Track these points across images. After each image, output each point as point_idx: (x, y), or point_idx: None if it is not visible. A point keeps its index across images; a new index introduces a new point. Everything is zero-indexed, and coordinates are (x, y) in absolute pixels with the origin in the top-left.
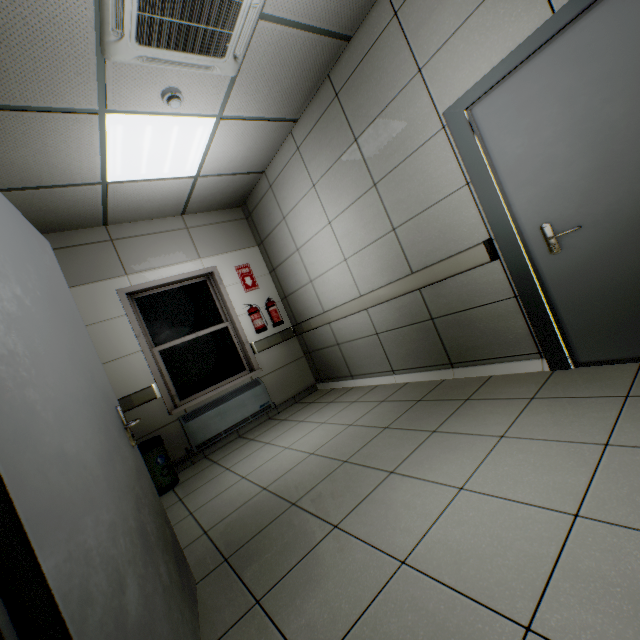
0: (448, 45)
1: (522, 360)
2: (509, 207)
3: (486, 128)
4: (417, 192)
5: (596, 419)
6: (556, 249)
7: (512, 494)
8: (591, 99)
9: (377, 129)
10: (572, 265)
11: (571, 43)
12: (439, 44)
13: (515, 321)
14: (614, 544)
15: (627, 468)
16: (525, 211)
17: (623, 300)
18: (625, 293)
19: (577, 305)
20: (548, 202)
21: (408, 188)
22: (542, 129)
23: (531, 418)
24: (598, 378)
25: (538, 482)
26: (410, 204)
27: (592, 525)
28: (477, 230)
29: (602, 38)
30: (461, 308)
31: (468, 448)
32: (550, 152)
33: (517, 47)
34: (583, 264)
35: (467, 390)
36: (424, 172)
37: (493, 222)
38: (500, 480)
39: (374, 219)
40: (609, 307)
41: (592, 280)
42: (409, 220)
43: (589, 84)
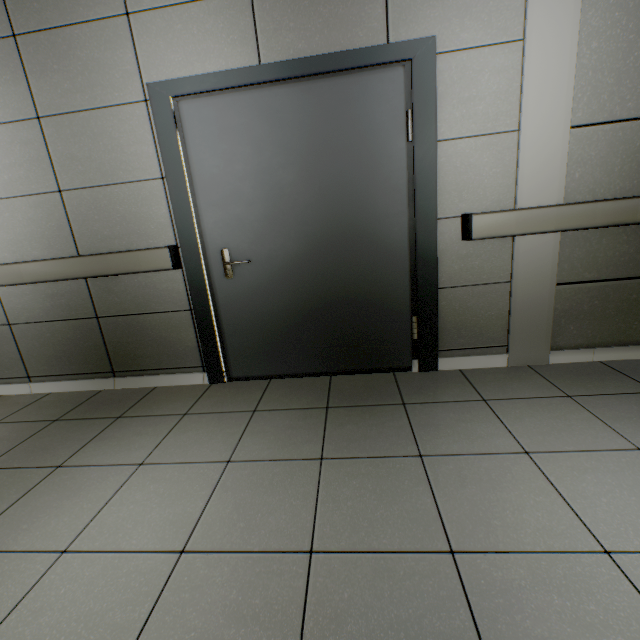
0: (166, 13)
1: (188, 372)
2: (199, 221)
3: (190, 130)
4: (102, 159)
5: (229, 435)
6: (231, 275)
7: (127, 542)
8: (273, 158)
9: (55, 44)
10: (240, 292)
11: (268, 101)
12: (156, 3)
13: (188, 334)
14: (205, 576)
15: (237, 484)
16: (212, 230)
17: (268, 329)
18: (270, 324)
19: (238, 328)
20: (231, 230)
21: (90, 148)
22: (237, 161)
23: (178, 438)
24: (242, 393)
25: (160, 518)
26: (90, 169)
27: (193, 559)
28: (166, 232)
29: (287, 113)
30: (135, 311)
31: (97, 486)
32: (239, 186)
33: (229, 71)
34: (248, 294)
35: (124, 405)
36: (115, 139)
37: (182, 230)
38: (120, 525)
39: (30, 164)
40: (259, 333)
41: (251, 309)
42: (85, 188)
43: (274, 144)
